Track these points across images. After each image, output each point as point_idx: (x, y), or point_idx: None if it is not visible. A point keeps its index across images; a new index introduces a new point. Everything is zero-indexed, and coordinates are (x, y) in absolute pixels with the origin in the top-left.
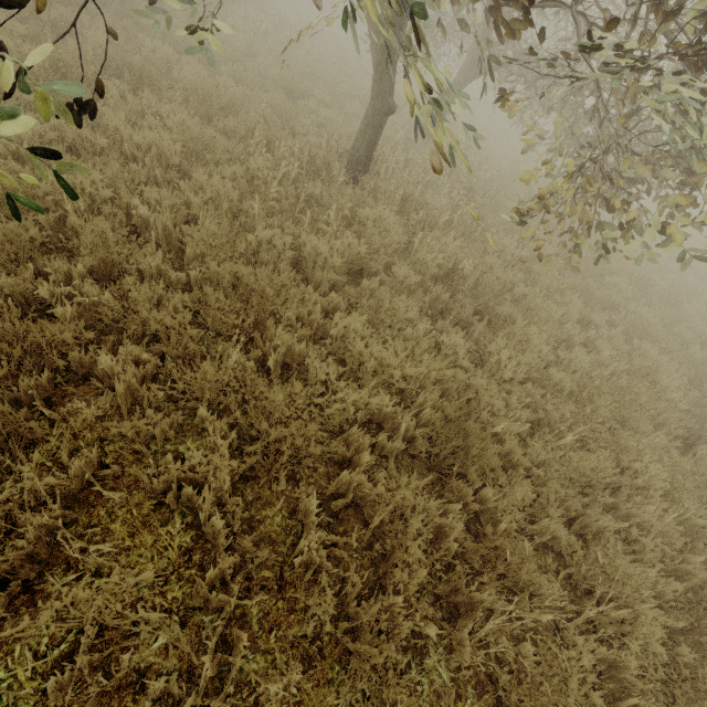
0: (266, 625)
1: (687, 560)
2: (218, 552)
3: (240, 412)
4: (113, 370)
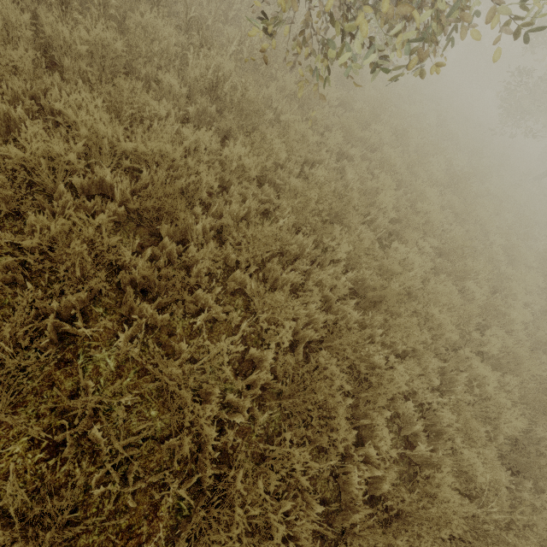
0: None
1: (348, 304)
2: None
3: None
4: None
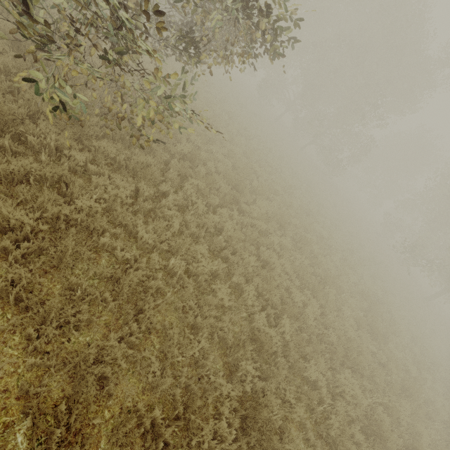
0: None
1: None
2: None
3: None
4: None
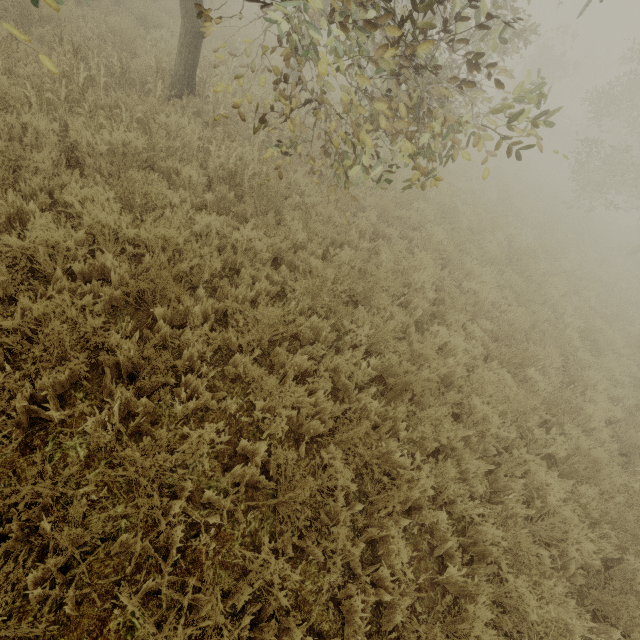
0: None
1: (368, 393)
2: None
3: None
4: None
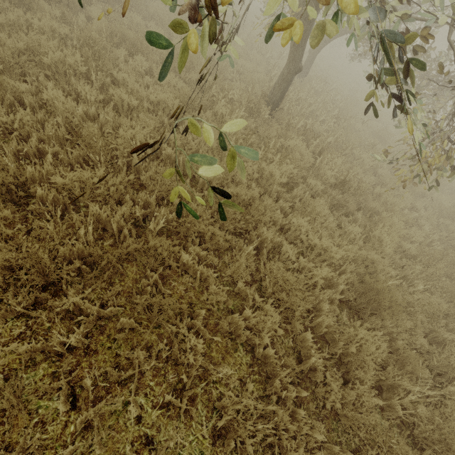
0: (297, 403)
1: None
2: (268, 366)
3: (250, 281)
4: (187, 262)
